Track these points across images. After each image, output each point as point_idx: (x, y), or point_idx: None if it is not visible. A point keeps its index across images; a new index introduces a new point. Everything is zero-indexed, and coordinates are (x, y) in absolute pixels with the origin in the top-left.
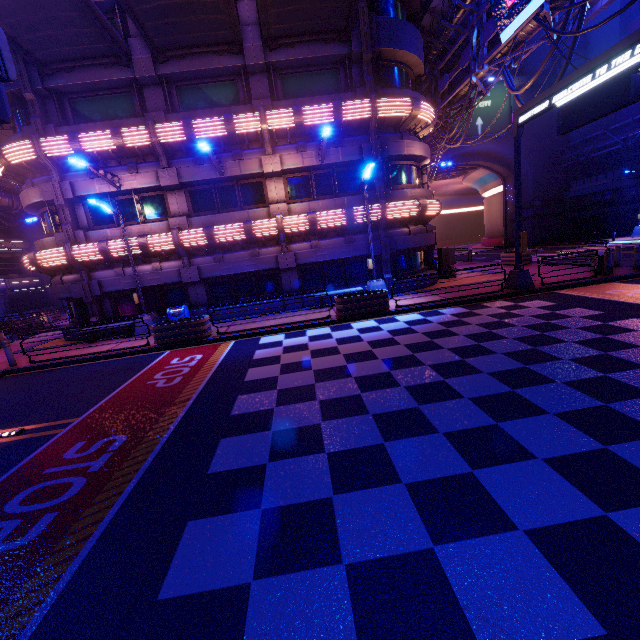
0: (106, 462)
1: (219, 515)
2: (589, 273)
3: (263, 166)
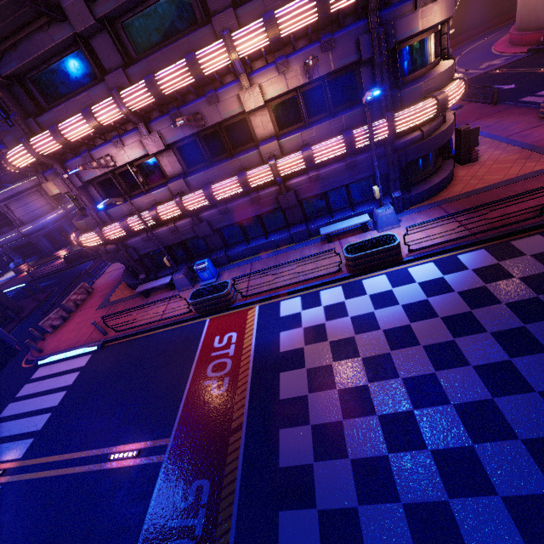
0: (204, 523)
1: None
2: None
3: (243, 104)
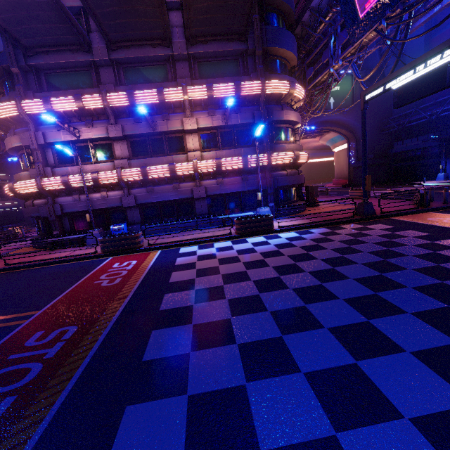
0: (59, 349)
1: (152, 400)
2: (413, 205)
3: (184, 125)
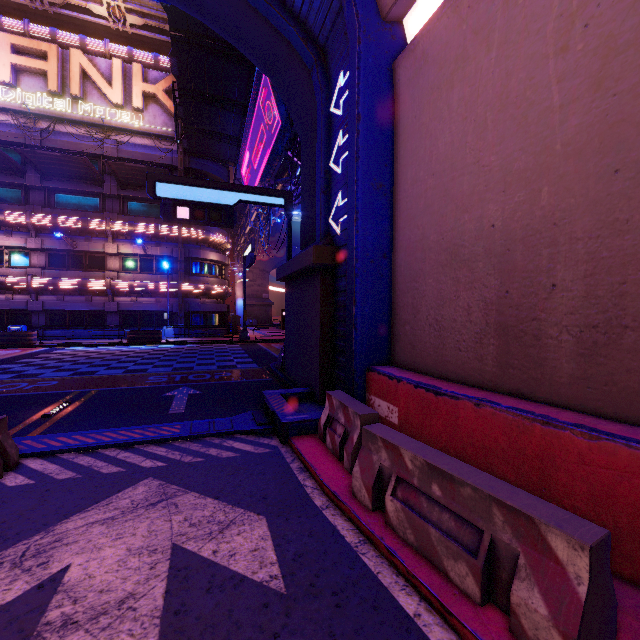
0: None
1: None
2: None
3: (105, 248)
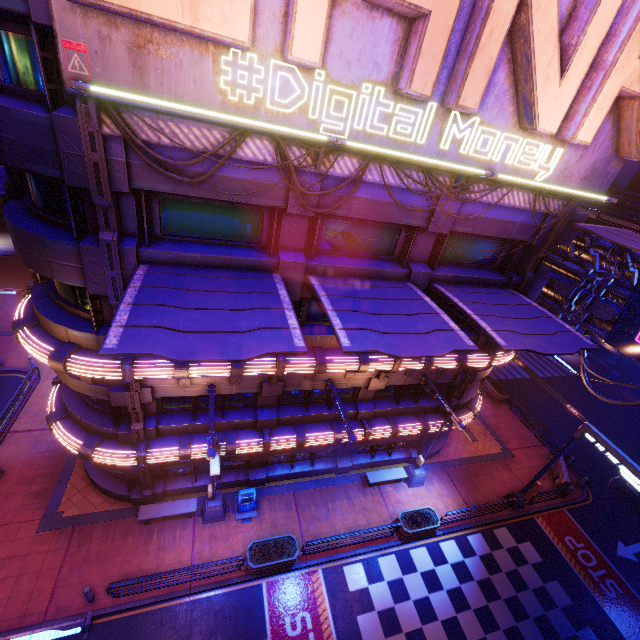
0: None
1: None
2: (550, 478)
3: (370, 385)
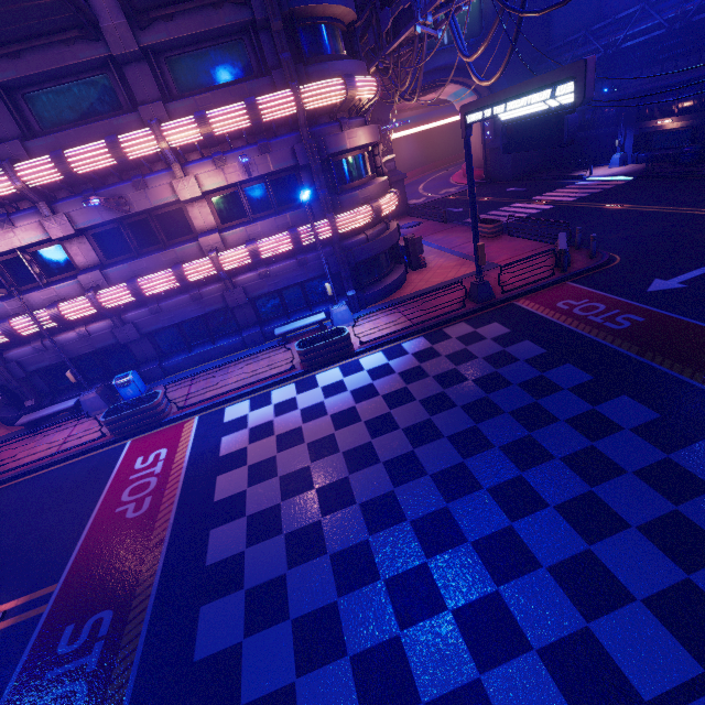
0: (101, 656)
1: None
2: (550, 264)
3: (177, 193)
